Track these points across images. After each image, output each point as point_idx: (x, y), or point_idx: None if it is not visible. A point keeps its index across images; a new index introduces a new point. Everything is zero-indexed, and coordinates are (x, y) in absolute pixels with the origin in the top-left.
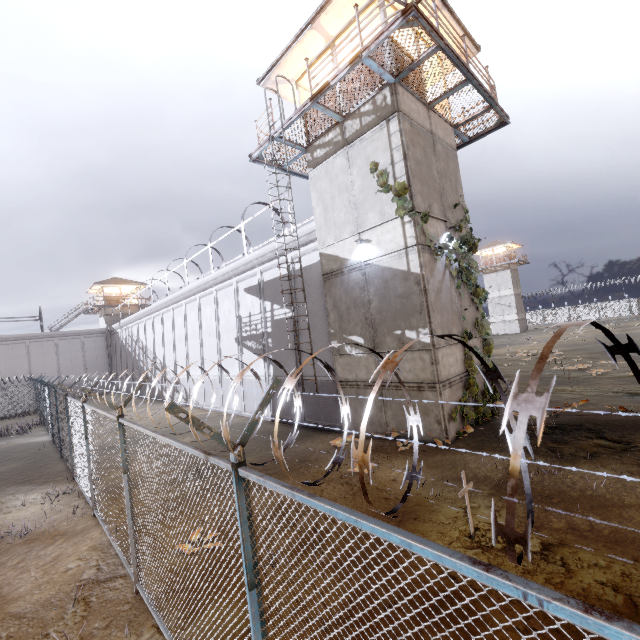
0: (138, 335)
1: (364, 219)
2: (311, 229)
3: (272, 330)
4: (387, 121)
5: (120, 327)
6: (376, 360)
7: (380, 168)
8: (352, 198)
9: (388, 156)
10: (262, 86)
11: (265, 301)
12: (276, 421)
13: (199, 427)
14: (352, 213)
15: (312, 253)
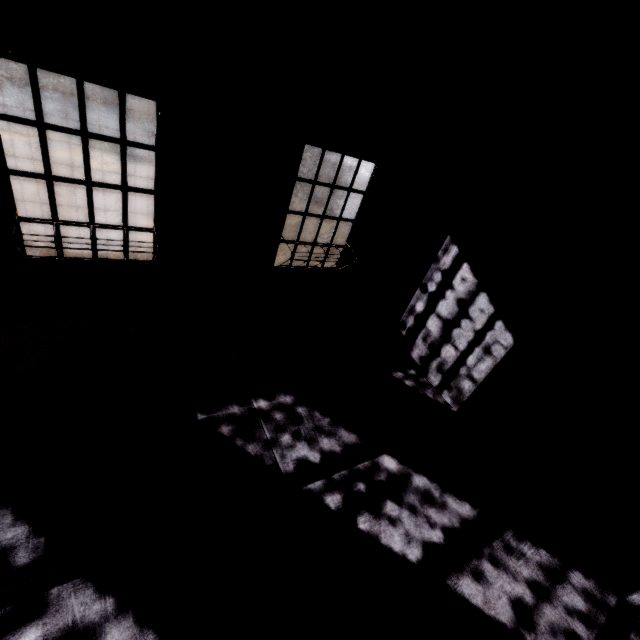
0: None
1: None
2: None
3: None
4: None
5: None
6: None
7: None
8: None
9: None
10: None
11: None
12: None
13: None
14: None
15: None
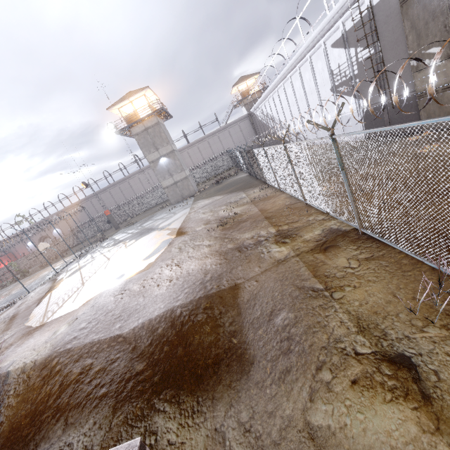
0: (266, 111)
1: None
2: None
3: (358, 72)
4: None
5: (254, 110)
6: None
7: None
8: None
9: None
10: None
11: (349, 49)
12: (335, 111)
13: (317, 125)
14: None
15: None
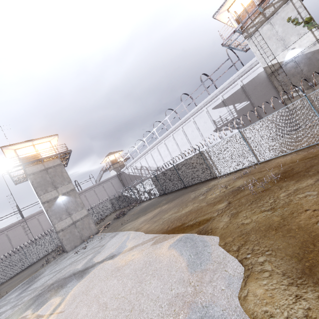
0: (141, 165)
1: (288, 41)
2: (252, 63)
3: (237, 115)
4: (290, 0)
5: (126, 168)
6: (313, 90)
7: (292, 18)
8: (278, 37)
9: (295, 12)
10: (214, 17)
11: (228, 106)
12: None
13: None
14: (280, 43)
15: (252, 73)
